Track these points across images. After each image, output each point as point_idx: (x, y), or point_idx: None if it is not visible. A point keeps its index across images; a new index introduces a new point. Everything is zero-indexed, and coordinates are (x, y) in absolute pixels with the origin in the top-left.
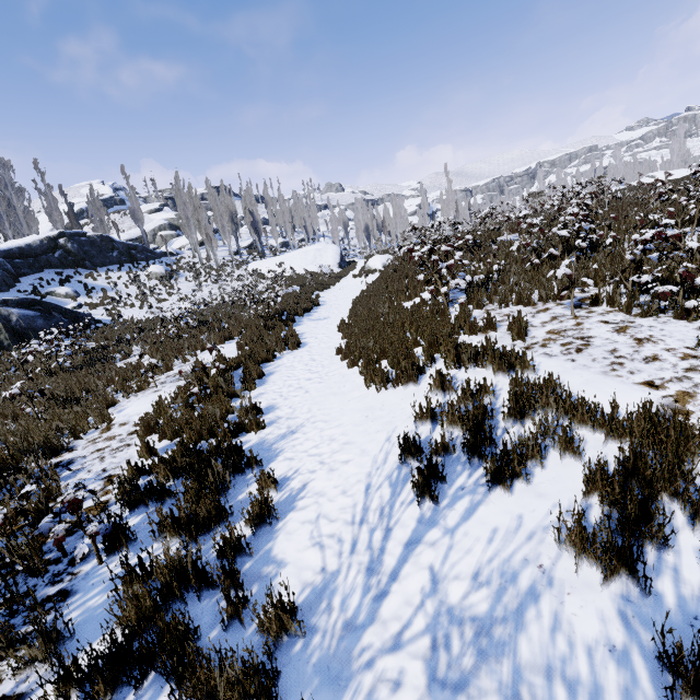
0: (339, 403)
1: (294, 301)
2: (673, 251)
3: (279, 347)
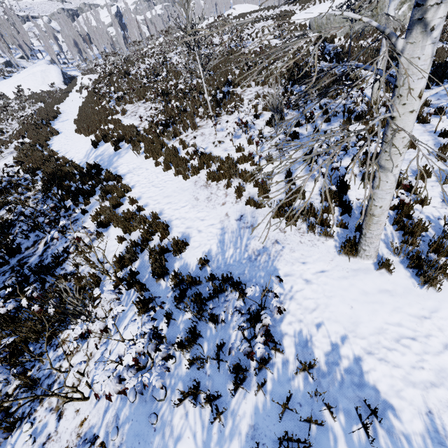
0: (79, 143)
1: (45, 113)
2: (176, 78)
3: (50, 135)
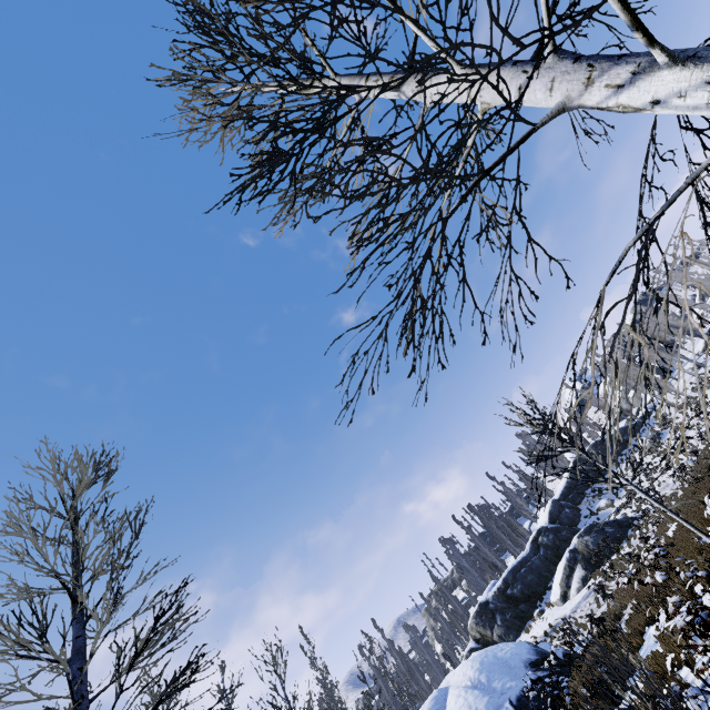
0: None
1: None
2: None
3: None
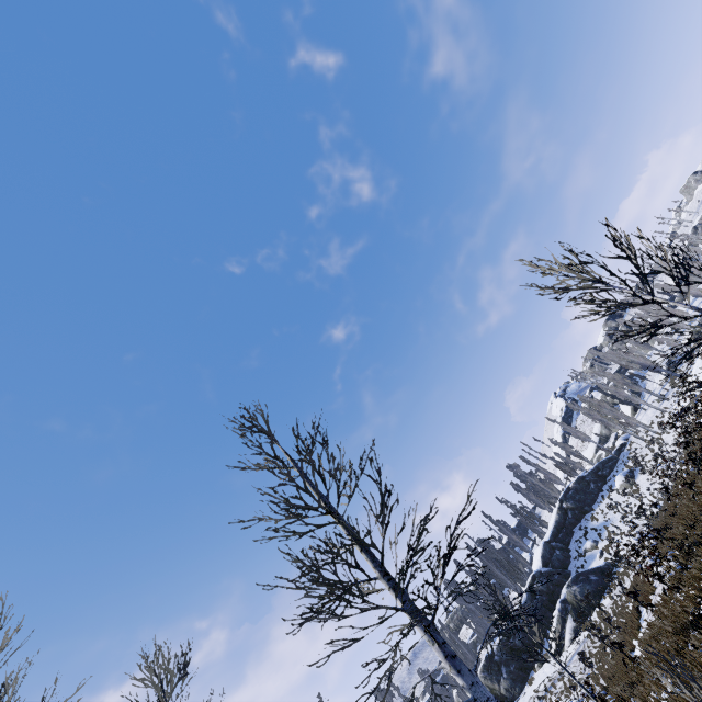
0: None
1: None
2: None
3: None
